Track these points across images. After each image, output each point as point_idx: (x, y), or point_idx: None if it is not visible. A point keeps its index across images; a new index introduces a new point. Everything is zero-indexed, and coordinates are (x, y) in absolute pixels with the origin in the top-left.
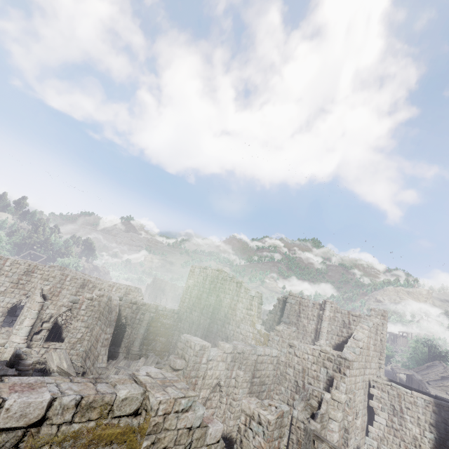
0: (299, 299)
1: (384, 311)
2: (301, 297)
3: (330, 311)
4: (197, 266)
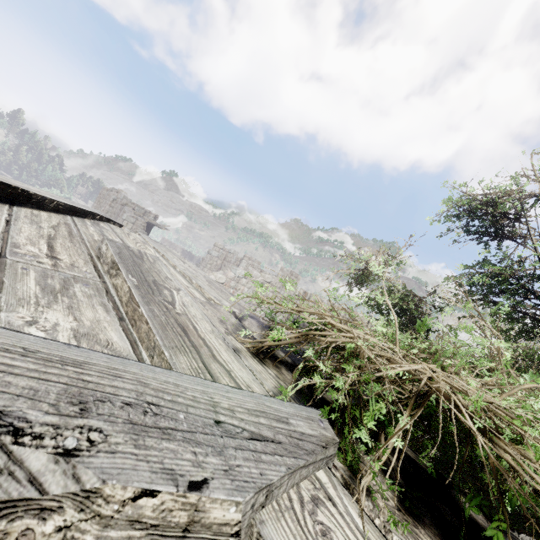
0: (225, 253)
1: (291, 271)
2: (229, 251)
3: (245, 268)
4: (106, 188)
